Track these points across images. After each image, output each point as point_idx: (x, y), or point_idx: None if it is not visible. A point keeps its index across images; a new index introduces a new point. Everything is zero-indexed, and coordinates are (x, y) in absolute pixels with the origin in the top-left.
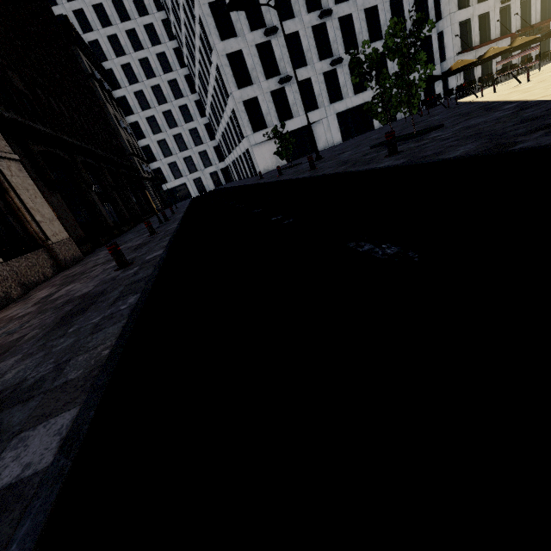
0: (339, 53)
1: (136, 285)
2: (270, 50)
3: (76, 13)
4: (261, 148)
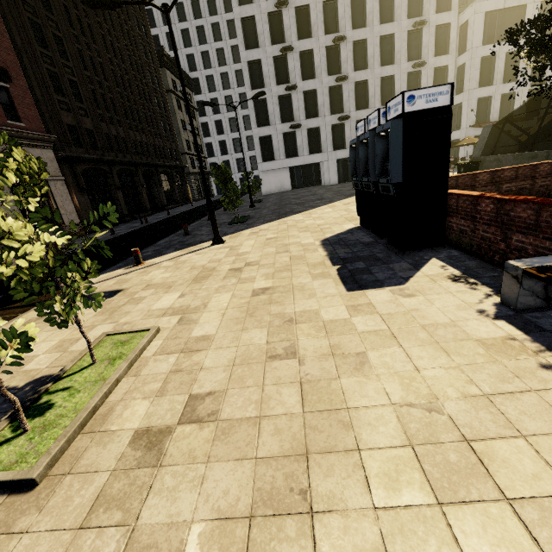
0: (350, 111)
1: None
2: (290, 101)
3: (183, 31)
4: (268, 174)
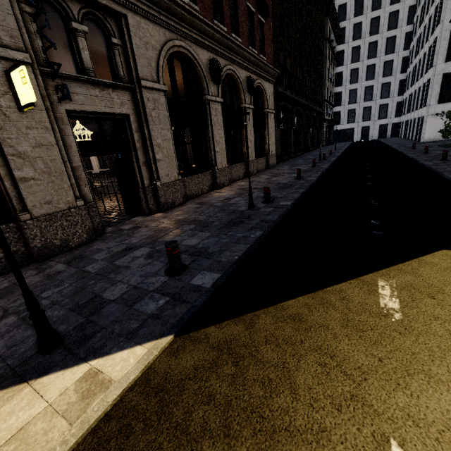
0: None
1: (303, 187)
2: None
3: None
4: (437, 118)
